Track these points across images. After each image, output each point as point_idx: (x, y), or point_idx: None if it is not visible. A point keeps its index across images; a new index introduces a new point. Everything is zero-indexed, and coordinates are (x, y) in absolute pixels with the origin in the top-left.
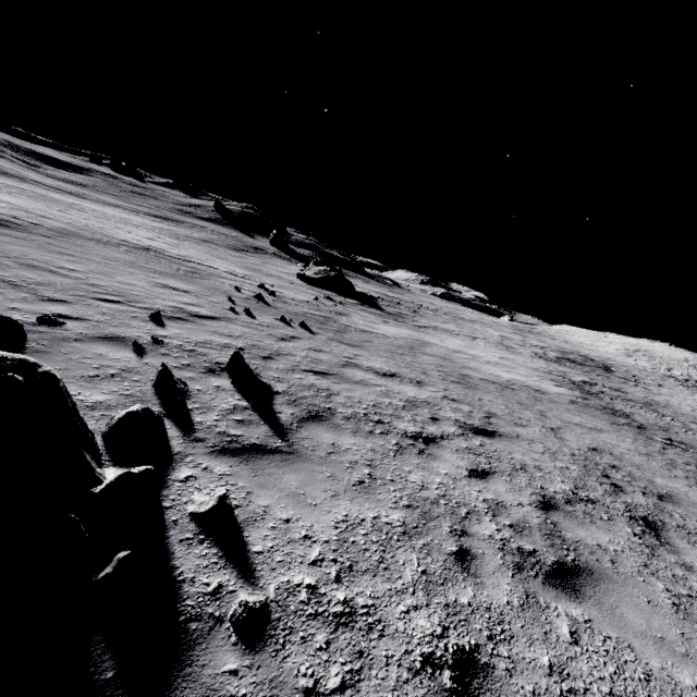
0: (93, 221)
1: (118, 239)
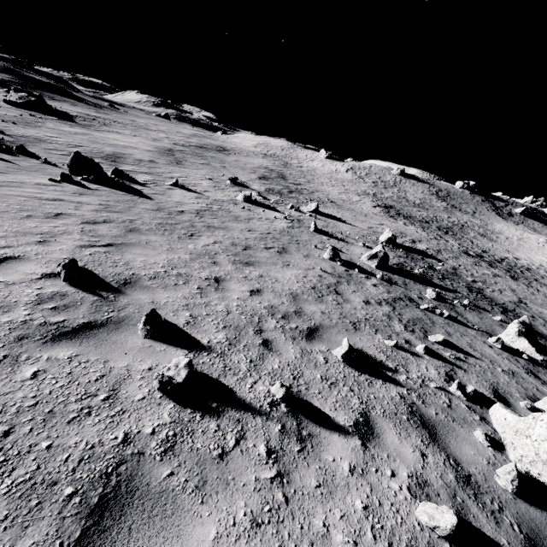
0: None
1: None
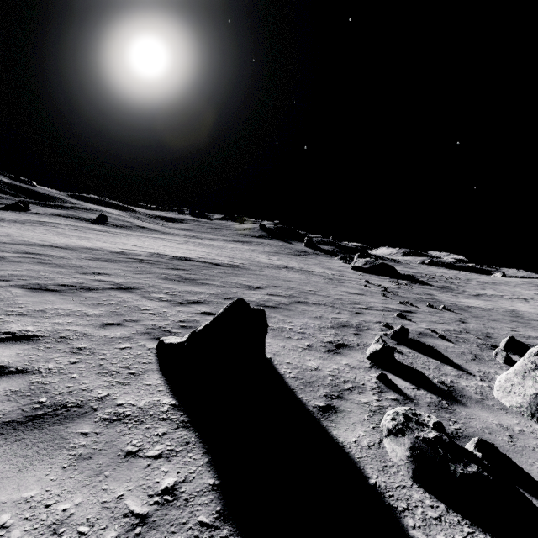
0: (239, 254)
1: (268, 263)
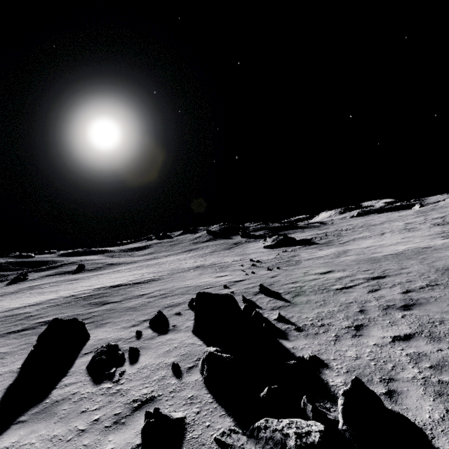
0: (172, 266)
1: (186, 268)
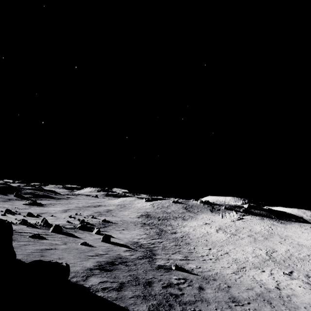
0: None
1: None
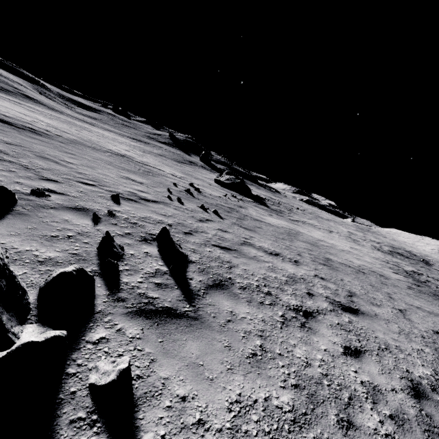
0: (94, 137)
1: (106, 148)
